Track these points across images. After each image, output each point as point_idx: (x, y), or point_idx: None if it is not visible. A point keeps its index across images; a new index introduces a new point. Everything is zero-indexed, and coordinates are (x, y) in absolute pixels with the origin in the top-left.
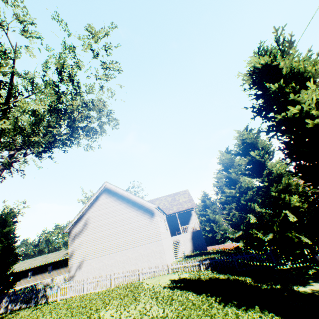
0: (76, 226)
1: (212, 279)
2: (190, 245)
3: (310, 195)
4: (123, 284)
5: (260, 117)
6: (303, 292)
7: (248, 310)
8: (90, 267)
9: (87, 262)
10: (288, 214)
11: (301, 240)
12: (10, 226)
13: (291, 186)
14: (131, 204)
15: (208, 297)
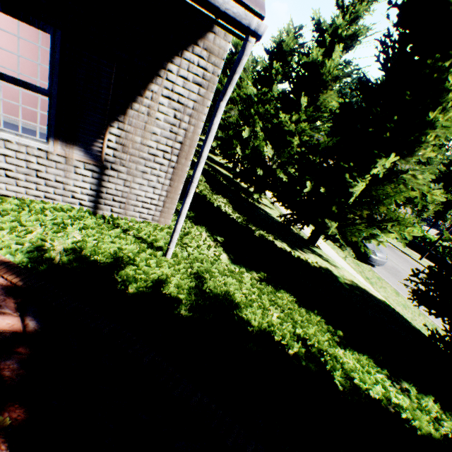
0: None
1: None
2: None
3: None
4: None
5: None
6: None
7: None
8: None
9: None
10: None
11: None
12: None
13: None
14: None
15: None
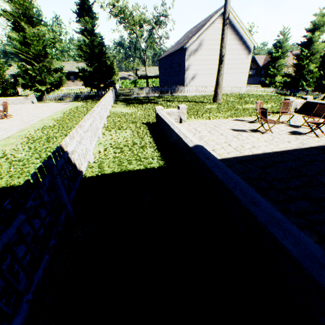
0: (192, 44)
1: None
2: None
3: None
4: (229, 93)
5: None
6: None
7: None
8: (200, 80)
9: (198, 76)
10: None
11: None
12: (93, 18)
13: None
14: (238, 38)
15: None
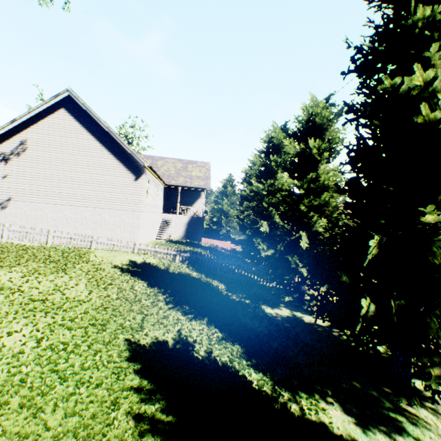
0: (0, 144)
1: (181, 274)
2: (182, 231)
3: (341, 225)
4: (66, 246)
5: (359, 76)
6: (268, 314)
7: (195, 319)
8: (21, 212)
9: (16, 204)
10: (304, 237)
11: (298, 268)
12: None
13: (329, 207)
14: (109, 146)
15: (158, 293)
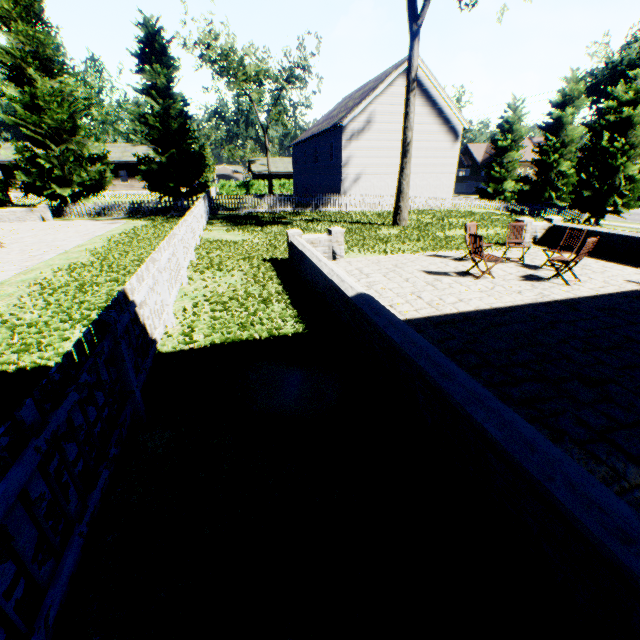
0: (353, 121)
1: None
2: None
3: None
4: (422, 209)
5: None
6: None
7: None
8: (369, 185)
9: (366, 178)
10: (621, 180)
11: (609, 201)
12: (170, 67)
13: (638, 157)
14: (436, 112)
15: None
